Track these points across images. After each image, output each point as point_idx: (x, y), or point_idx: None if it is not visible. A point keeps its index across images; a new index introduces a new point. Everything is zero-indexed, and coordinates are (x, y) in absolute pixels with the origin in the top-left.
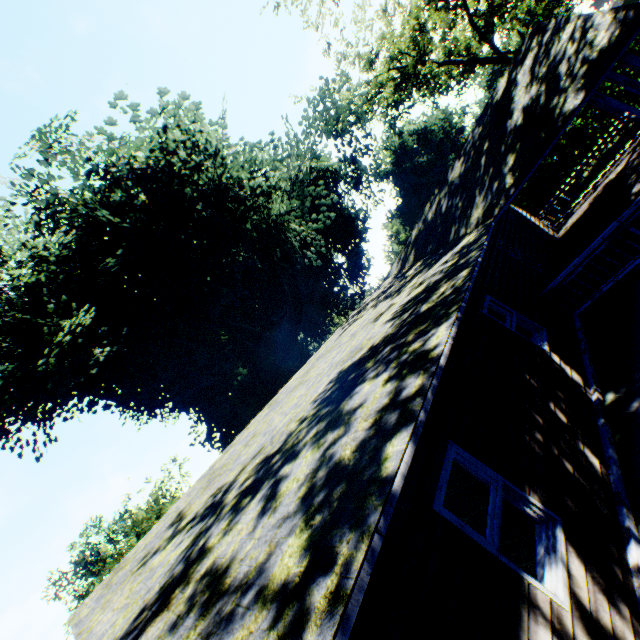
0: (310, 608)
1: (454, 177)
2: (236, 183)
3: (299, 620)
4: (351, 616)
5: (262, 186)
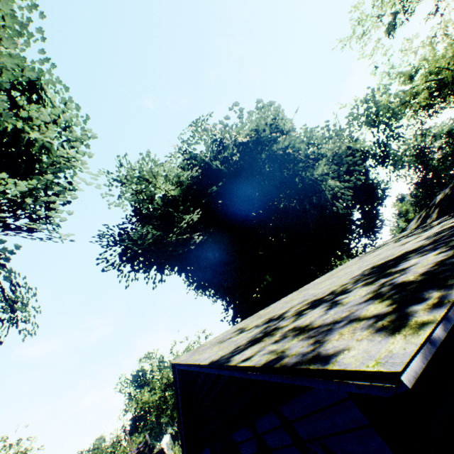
0: (414, 310)
1: None
2: (296, 151)
3: (405, 314)
4: (452, 317)
5: (314, 153)
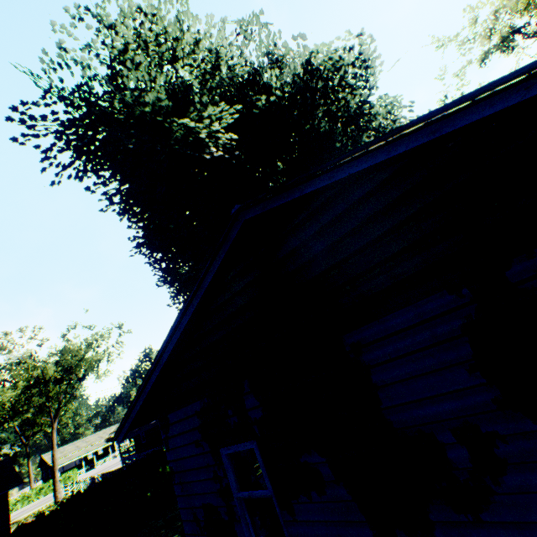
0: None
1: None
2: (372, 114)
3: None
4: None
5: (394, 124)
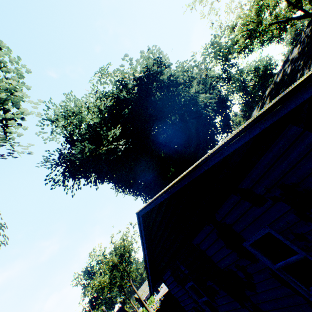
0: None
1: (294, 55)
2: (176, 77)
3: None
4: None
5: (189, 76)
